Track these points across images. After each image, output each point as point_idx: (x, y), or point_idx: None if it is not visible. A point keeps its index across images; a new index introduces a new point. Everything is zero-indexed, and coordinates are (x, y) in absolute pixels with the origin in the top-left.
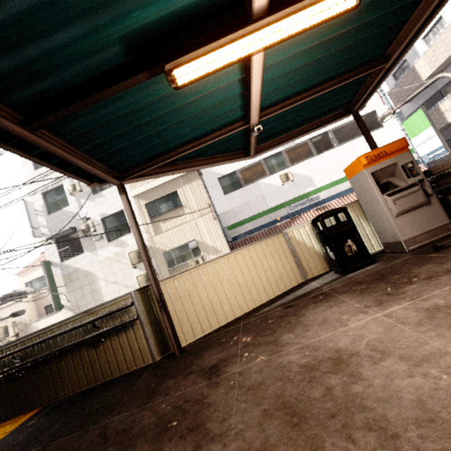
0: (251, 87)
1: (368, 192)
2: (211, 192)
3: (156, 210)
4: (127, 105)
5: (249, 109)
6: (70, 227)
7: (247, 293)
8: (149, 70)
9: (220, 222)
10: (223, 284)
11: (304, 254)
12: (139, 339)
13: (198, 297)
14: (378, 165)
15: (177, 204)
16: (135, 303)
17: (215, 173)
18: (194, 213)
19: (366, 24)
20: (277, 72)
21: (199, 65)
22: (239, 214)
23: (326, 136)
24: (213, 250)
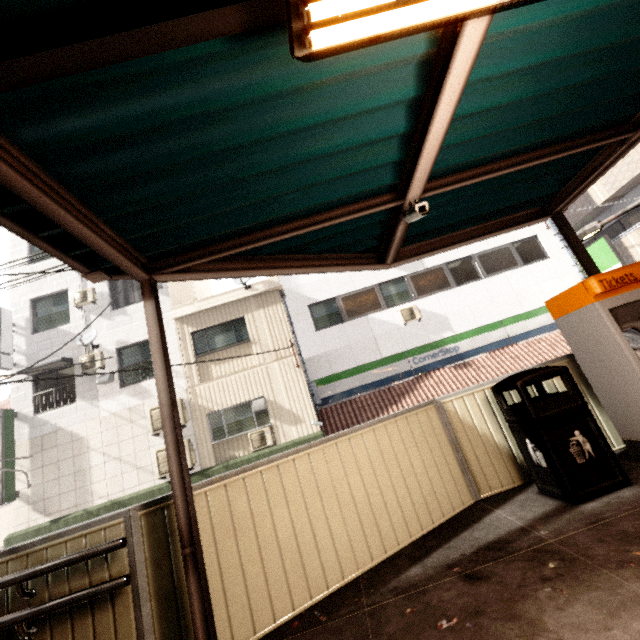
0: (434, 117)
1: (603, 342)
2: (296, 324)
3: (208, 343)
4: (187, 103)
5: (407, 172)
6: (63, 358)
7: (371, 524)
8: (251, 3)
9: (306, 372)
10: (324, 501)
11: (473, 448)
12: (124, 636)
13: (271, 530)
14: (619, 298)
15: (243, 337)
16: (131, 539)
17: (306, 298)
18: (266, 353)
19: (633, 47)
20: (475, 106)
21: (370, 2)
22: (335, 362)
23: (469, 262)
24: (290, 417)
